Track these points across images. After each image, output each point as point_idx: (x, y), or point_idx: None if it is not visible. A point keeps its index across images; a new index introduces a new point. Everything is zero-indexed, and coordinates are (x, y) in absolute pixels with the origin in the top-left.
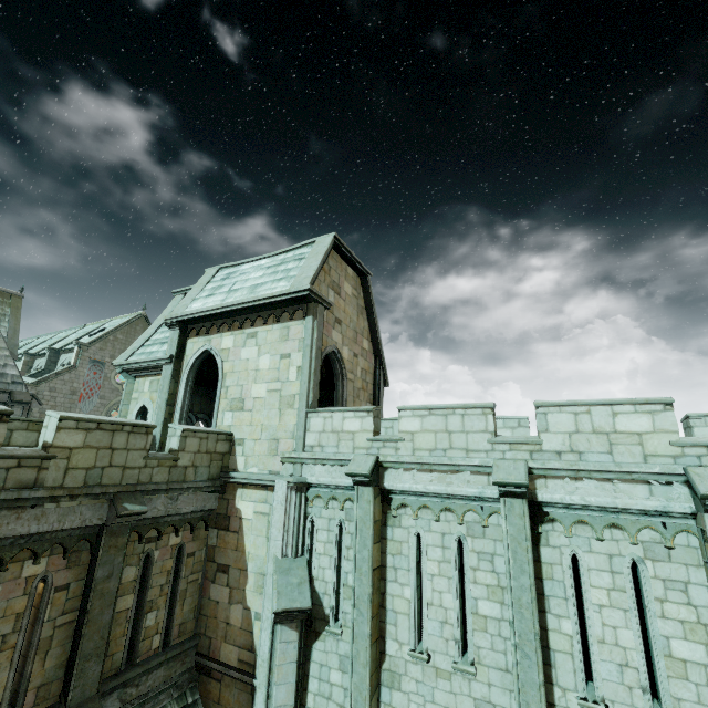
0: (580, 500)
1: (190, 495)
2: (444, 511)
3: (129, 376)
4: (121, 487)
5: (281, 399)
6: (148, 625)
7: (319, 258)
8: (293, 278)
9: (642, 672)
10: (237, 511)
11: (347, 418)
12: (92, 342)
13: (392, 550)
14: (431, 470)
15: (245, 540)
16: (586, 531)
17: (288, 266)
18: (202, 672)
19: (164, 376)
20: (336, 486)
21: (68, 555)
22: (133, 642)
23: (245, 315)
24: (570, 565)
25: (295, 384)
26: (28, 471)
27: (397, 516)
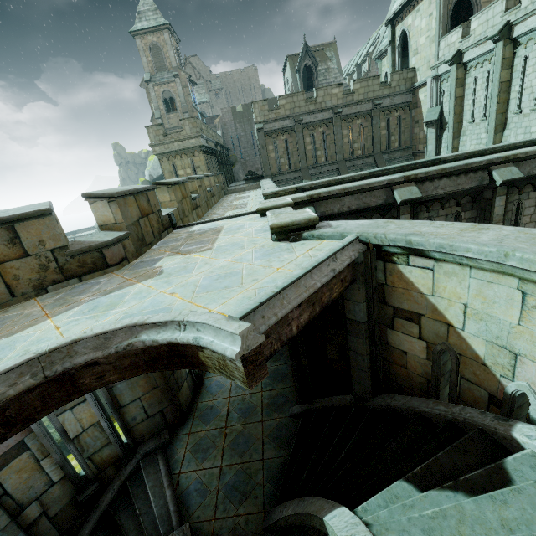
0: (527, 29)
1: (399, 97)
2: (484, 62)
3: (379, 61)
4: (373, 97)
5: (430, 40)
6: (392, 140)
7: None
8: None
9: (535, 93)
10: (419, 99)
11: (452, 36)
12: (373, 50)
13: (466, 88)
14: (479, 45)
15: (422, 109)
16: (532, 43)
17: None
18: (414, 156)
19: (389, 54)
20: (448, 71)
21: (365, 119)
22: (389, 144)
23: (414, 0)
24: (523, 62)
25: (434, 29)
26: (350, 97)
27: (469, 73)
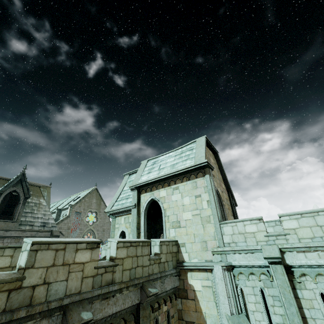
0: None
1: (168, 278)
2: None
3: (113, 216)
4: (144, 278)
5: (201, 219)
6: None
7: (203, 147)
8: (193, 158)
9: None
10: (190, 286)
11: (247, 225)
12: (75, 203)
13: (306, 305)
14: (317, 250)
15: (200, 304)
16: None
17: (186, 153)
18: None
19: (133, 214)
20: (252, 265)
21: None
22: None
23: (170, 179)
24: None
25: (208, 210)
26: (109, 274)
27: (301, 282)
